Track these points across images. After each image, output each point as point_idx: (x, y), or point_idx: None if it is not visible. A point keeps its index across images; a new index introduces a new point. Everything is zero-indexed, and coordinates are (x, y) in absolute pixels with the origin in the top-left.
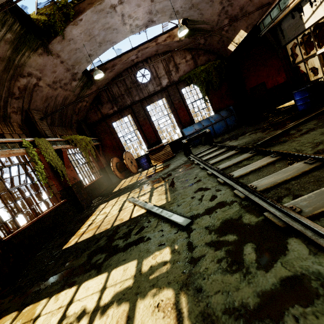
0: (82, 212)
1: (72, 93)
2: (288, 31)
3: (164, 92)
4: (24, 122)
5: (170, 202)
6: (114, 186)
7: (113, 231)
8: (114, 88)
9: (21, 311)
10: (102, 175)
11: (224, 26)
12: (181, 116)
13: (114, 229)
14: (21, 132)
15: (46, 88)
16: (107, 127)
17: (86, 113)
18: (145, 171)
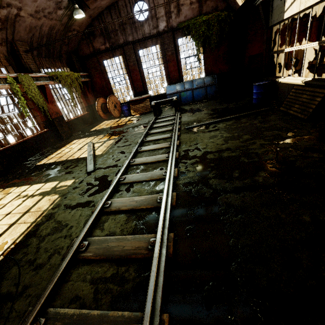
0: (62, 141)
1: (59, 23)
2: (275, 12)
3: (160, 38)
4: (9, 53)
5: (102, 155)
6: (96, 125)
7: (64, 163)
8: (108, 19)
9: (4, 189)
10: (88, 112)
11: None
12: (171, 70)
13: (65, 161)
14: (7, 64)
15: (29, 18)
16: (98, 64)
17: (78, 43)
18: (123, 119)
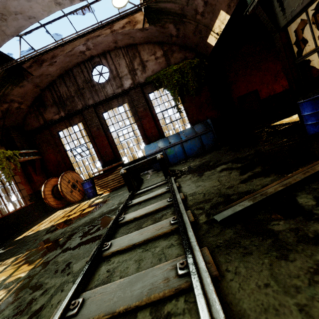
0: None
1: None
2: None
3: (126, 96)
4: None
5: None
6: (37, 222)
7: None
8: (61, 87)
9: None
10: (33, 202)
11: (197, 6)
12: (147, 127)
13: None
14: None
15: None
16: (51, 137)
17: (23, 117)
18: (83, 203)
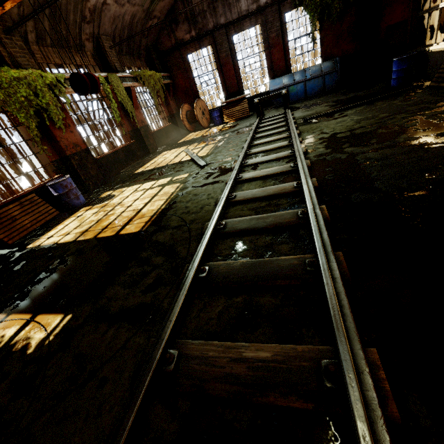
0: (148, 155)
1: (141, 9)
2: None
3: (261, 16)
4: (95, 51)
5: (208, 155)
6: (181, 138)
7: (166, 167)
8: None
9: (115, 190)
10: (171, 123)
11: None
12: (275, 59)
13: (167, 166)
14: (94, 63)
15: (114, 5)
16: (181, 60)
17: (157, 34)
18: (214, 128)
